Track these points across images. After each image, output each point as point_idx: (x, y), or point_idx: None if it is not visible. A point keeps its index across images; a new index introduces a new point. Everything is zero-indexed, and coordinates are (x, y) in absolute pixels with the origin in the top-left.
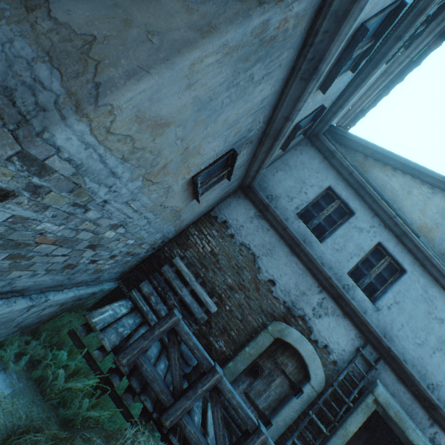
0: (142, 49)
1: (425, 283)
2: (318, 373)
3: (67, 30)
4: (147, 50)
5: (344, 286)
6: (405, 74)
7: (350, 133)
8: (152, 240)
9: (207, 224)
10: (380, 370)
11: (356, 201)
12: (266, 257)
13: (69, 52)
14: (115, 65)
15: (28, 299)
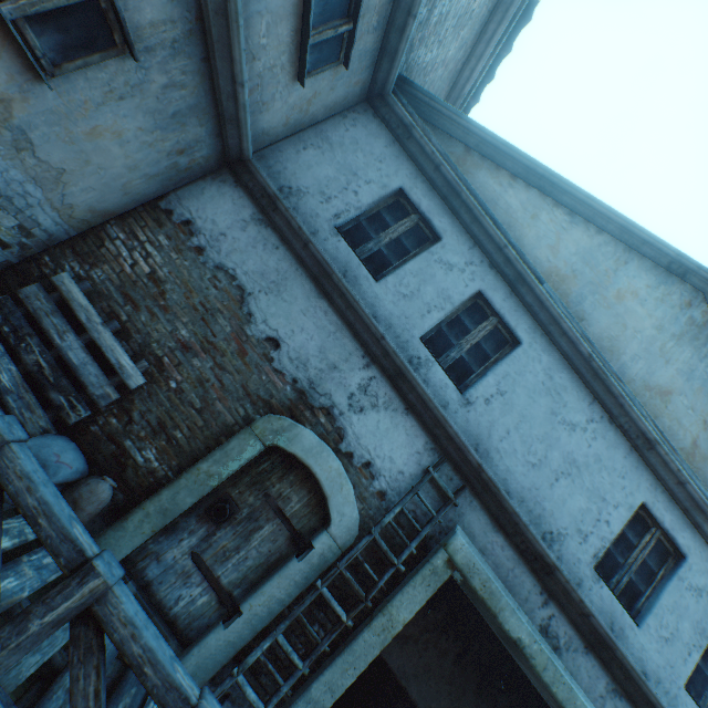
0: None
1: (551, 364)
2: (348, 512)
3: None
4: None
5: (412, 360)
6: (532, 8)
7: (441, 101)
8: None
9: (149, 223)
10: (465, 508)
11: (445, 219)
12: (267, 296)
13: None
14: None
15: None
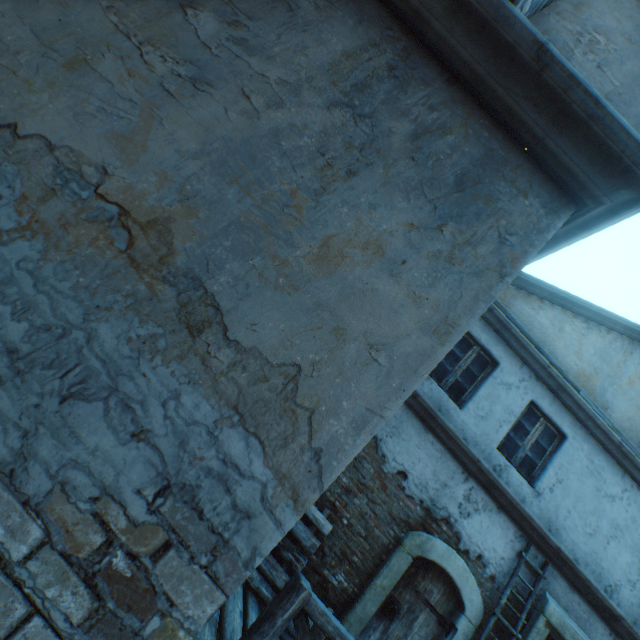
0: (366, 376)
1: (590, 449)
2: (474, 597)
3: (257, 359)
4: (374, 377)
5: (495, 468)
6: None
7: None
8: None
9: None
10: (549, 577)
11: (499, 347)
12: (392, 438)
13: (267, 400)
14: (334, 412)
15: None
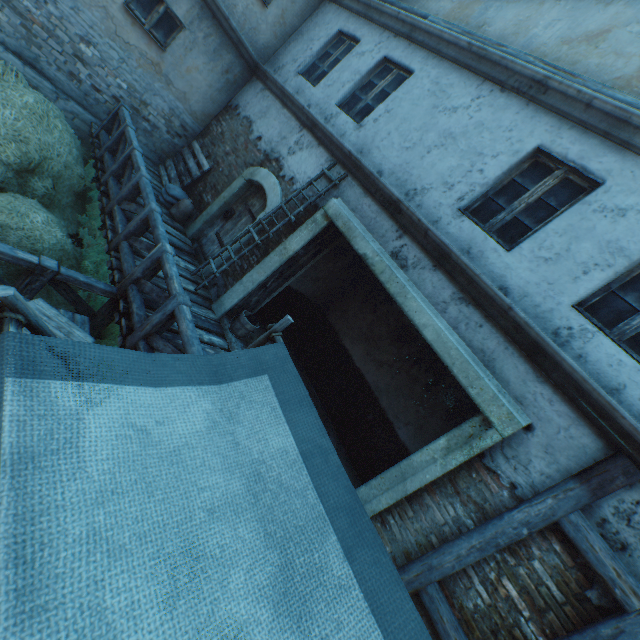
0: None
1: (440, 74)
2: (275, 201)
3: None
4: None
5: (327, 118)
6: None
7: None
8: (160, 110)
9: (224, 114)
10: (346, 188)
11: (365, 29)
12: (260, 120)
13: None
14: None
15: (54, 87)
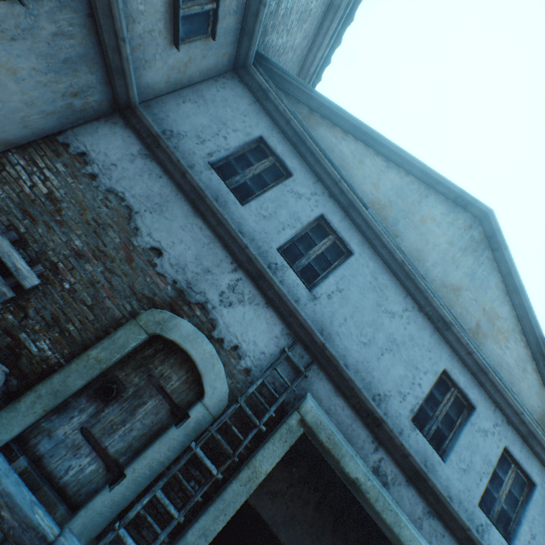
0: None
1: (376, 268)
2: (219, 386)
3: None
4: None
5: (271, 266)
6: (353, 12)
7: (290, 74)
8: None
9: (48, 153)
10: (313, 379)
11: (295, 161)
12: (152, 215)
13: None
14: None
15: None
